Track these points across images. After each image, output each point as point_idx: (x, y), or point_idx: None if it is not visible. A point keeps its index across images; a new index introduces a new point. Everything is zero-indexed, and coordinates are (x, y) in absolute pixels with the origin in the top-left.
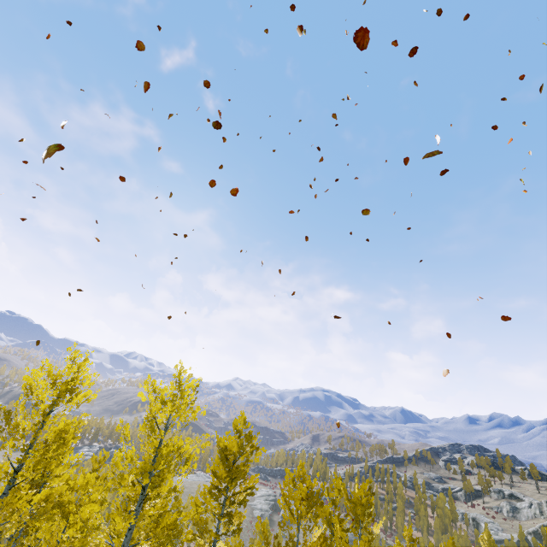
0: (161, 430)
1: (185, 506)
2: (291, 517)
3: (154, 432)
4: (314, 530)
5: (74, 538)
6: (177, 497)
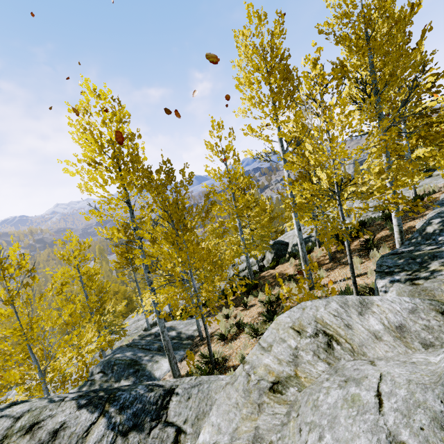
0: None
1: (135, 257)
2: None
3: None
4: None
5: None
6: None
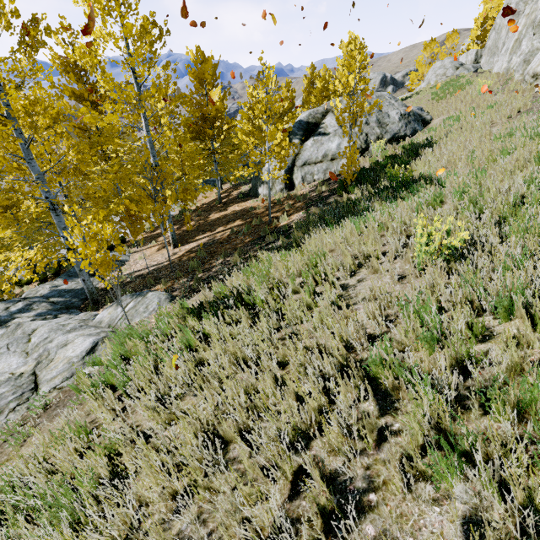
0: (137, 3)
1: None
2: (198, 89)
3: (130, 7)
4: (211, 93)
5: (113, 124)
6: (175, 70)
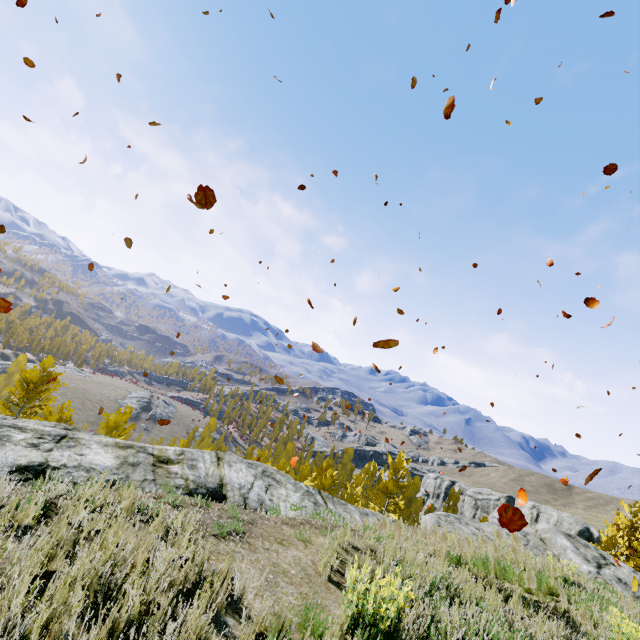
0: None
1: None
2: None
3: None
4: None
5: None
6: None
